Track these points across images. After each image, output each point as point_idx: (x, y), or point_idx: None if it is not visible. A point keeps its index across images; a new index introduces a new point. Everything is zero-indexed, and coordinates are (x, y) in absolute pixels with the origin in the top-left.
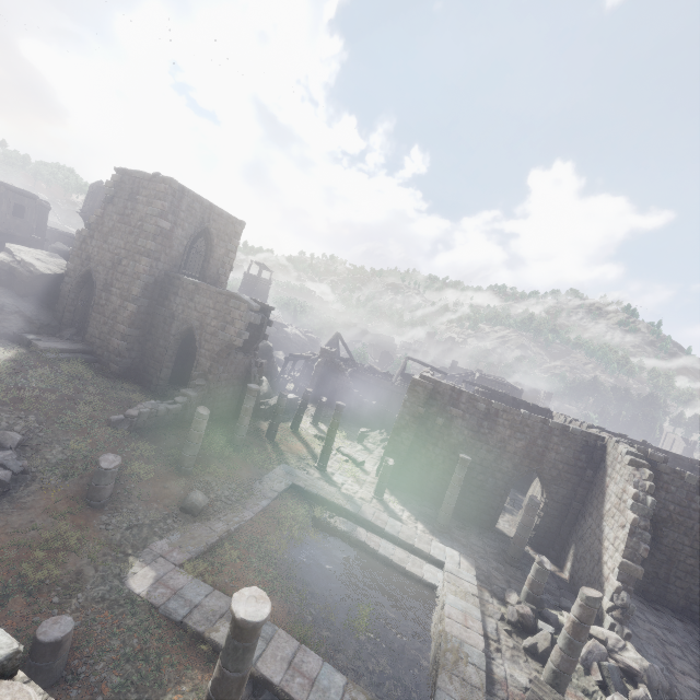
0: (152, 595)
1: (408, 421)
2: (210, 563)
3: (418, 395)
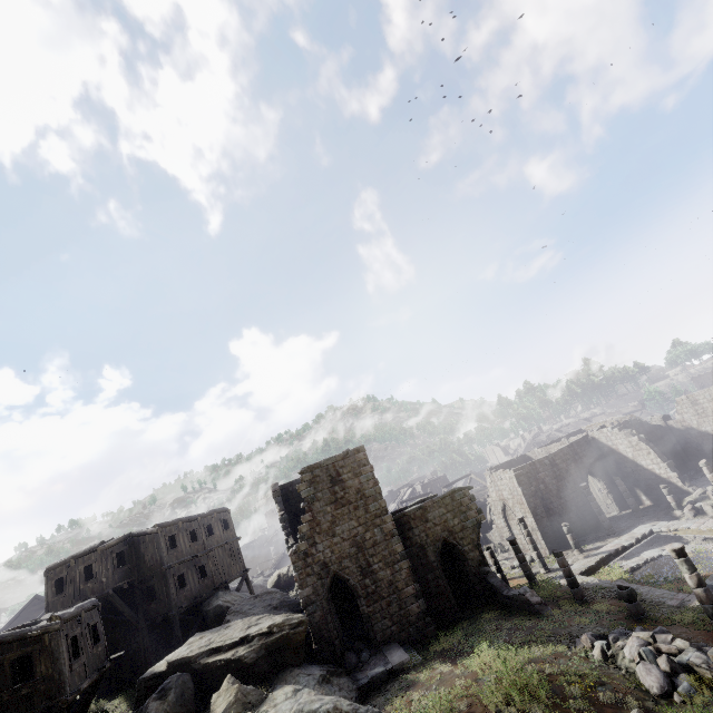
0: None
1: (534, 501)
2: (680, 591)
3: (524, 482)
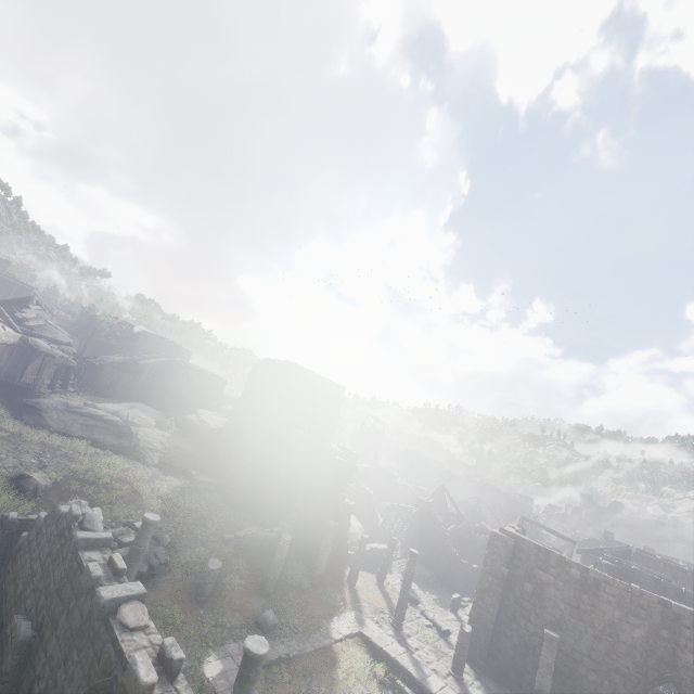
0: (216, 682)
1: (491, 583)
2: (265, 677)
3: (498, 551)
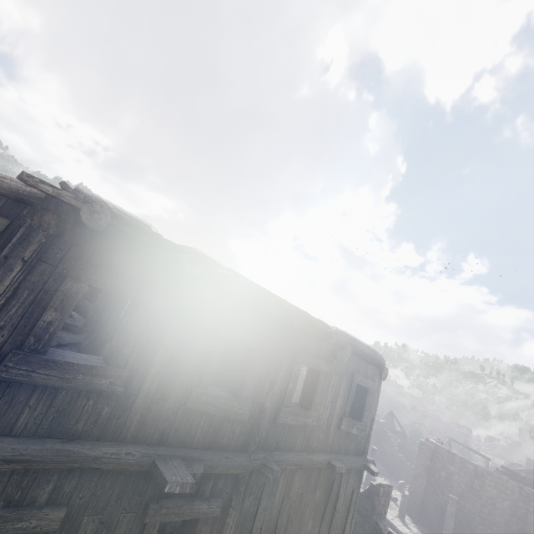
0: None
1: (421, 470)
2: None
3: (425, 452)
